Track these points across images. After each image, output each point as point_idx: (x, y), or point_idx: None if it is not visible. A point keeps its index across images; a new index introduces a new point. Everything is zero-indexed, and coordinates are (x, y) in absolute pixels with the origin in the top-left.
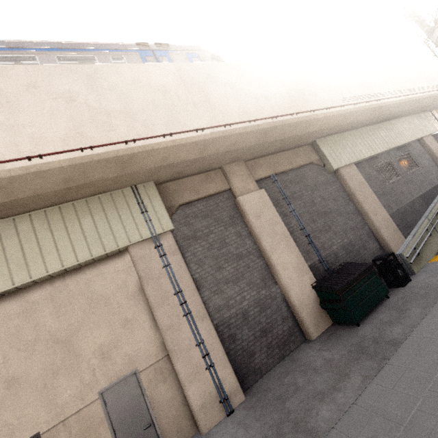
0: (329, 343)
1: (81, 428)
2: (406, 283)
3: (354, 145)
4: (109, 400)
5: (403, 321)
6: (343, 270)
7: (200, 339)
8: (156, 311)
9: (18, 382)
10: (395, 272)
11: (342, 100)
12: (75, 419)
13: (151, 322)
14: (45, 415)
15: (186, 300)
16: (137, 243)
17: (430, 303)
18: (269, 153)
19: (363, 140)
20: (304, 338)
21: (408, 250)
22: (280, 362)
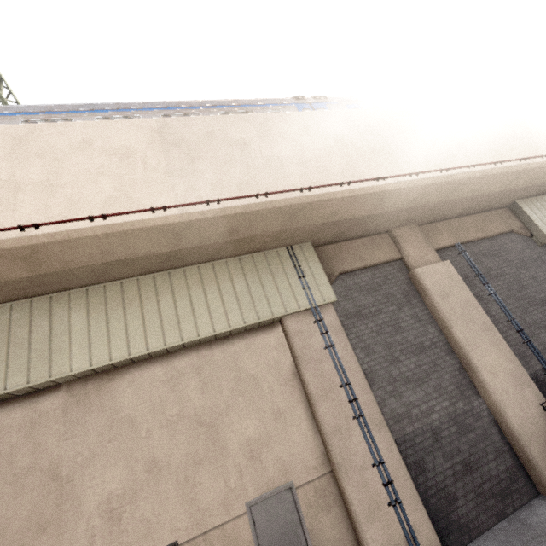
0: None
1: None
2: None
3: None
4: (259, 518)
5: None
6: None
7: (378, 457)
8: (318, 405)
9: (159, 466)
10: None
11: None
12: (218, 536)
13: (309, 420)
14: (184, 519)
15: (356, 397)
16: (294, 315)
17: None
18: (451, 216)
19: None
20: (535, 491)
21: None
22: (500, 523)
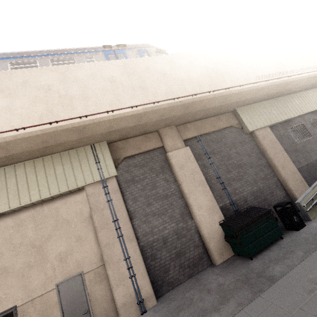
0: (226, 270)
1: (42, 307)
2: (300, 228)
3: (270, 111)
4: (62, 290)
5: (285, 261)
6: (246, 213)
7: (127, 256)
8: (98, 233)
9: (8, 270)
10: (291, 218)
11: (255, 78)
12: (39, 300)
13: (96, 240)
14: (21, 295)
15: (120, 227)
16: (91, 184)
17: (312, 249)
18: (197, 119)
19: (278, 107)
20: (210, 263)
21: (306, 200)
22: (189, 279)
